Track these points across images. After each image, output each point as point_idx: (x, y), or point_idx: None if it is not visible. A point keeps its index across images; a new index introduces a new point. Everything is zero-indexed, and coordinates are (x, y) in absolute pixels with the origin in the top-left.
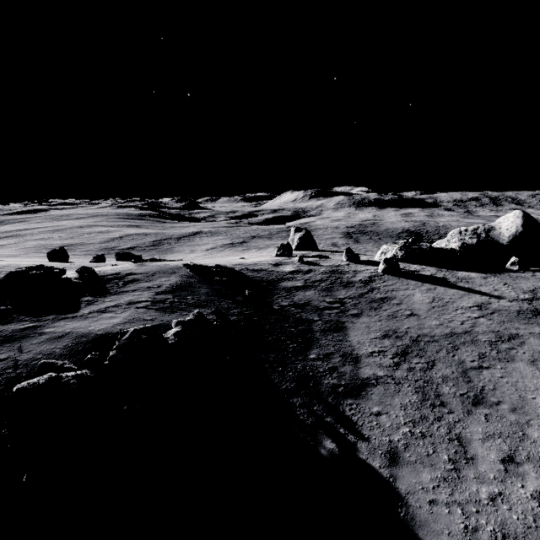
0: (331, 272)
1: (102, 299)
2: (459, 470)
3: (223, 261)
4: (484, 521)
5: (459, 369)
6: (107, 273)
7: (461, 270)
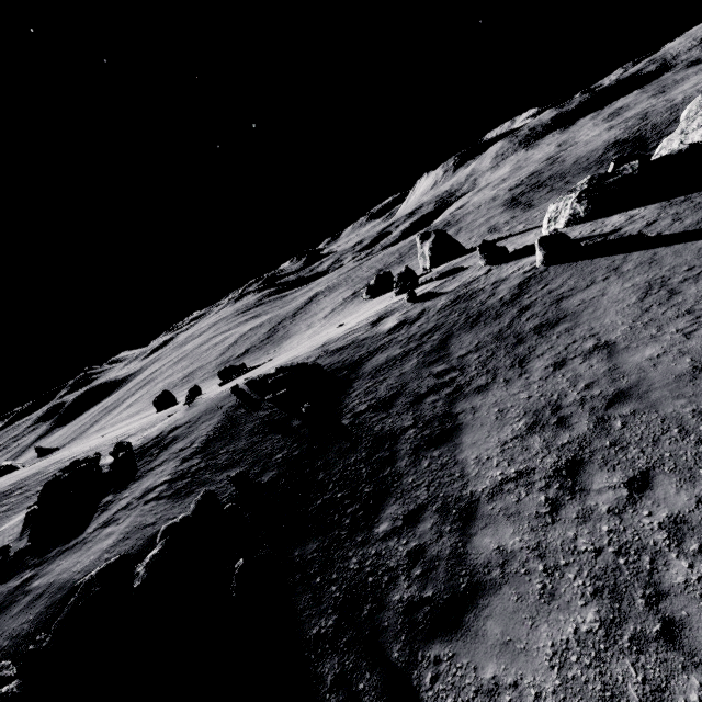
0: (453, 302)
1: (121, 494)
2: None
3: (306, 347)
4: None
5: None
6: (150, 439)
7: None
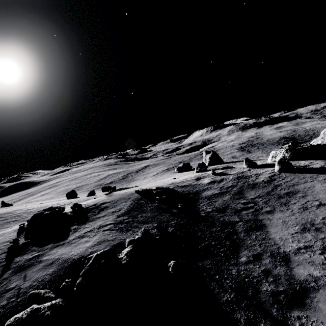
0: (238, 178)
1: (83, 226)
2: None
3: (161, 183)
4: None
5: None
6: (89, 205)
7: None
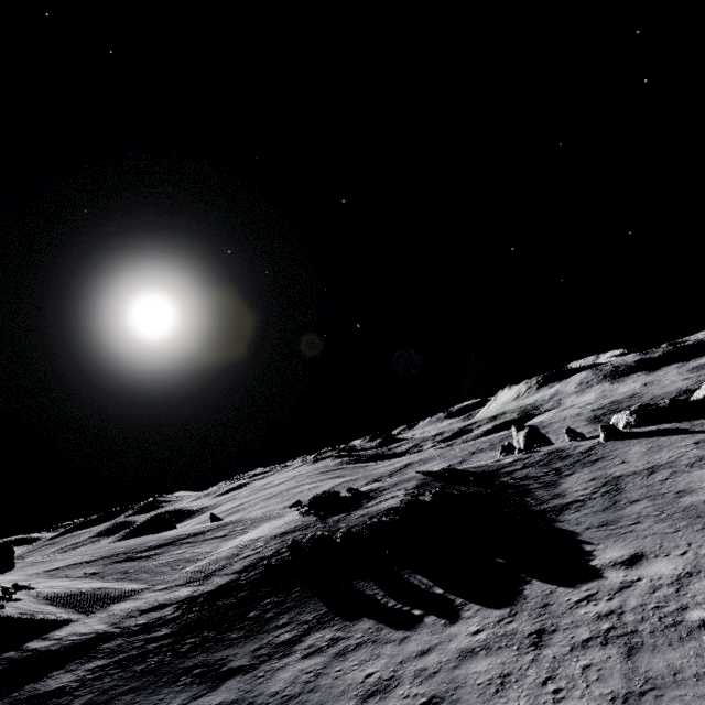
0: (550, 452)
1: (373, 499)
2: (618, 520)
3: None
4: (622, 530)
5: (647, 483)
6: (364, 490)
7: None
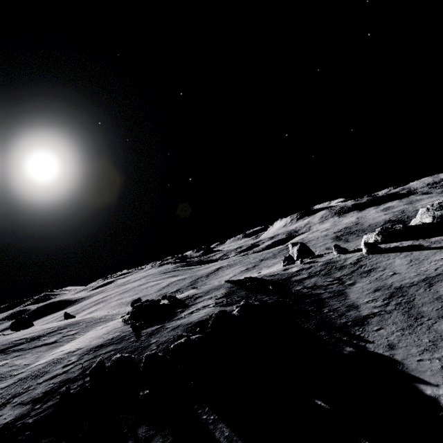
0: (326, 263)
1: (187, 308)
2: (436, 344)
3: None
4: None
5: (434, 296)
6: (181, 297)
7: (436, 236)
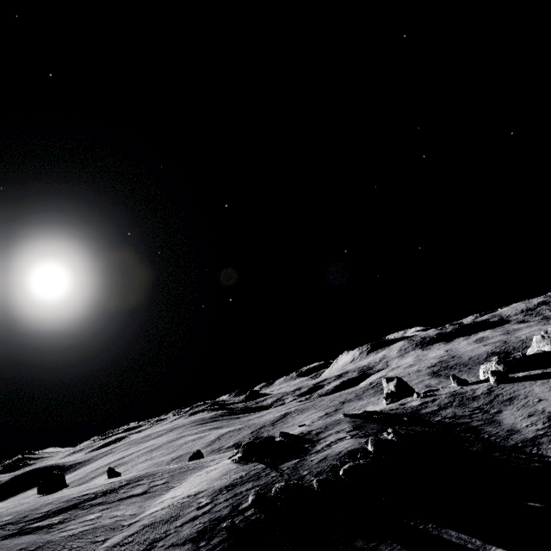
0: (452, 395)
1: (316, 443)
2: None
3: None
4: None
5: None
6: (294, 435)
7: None
